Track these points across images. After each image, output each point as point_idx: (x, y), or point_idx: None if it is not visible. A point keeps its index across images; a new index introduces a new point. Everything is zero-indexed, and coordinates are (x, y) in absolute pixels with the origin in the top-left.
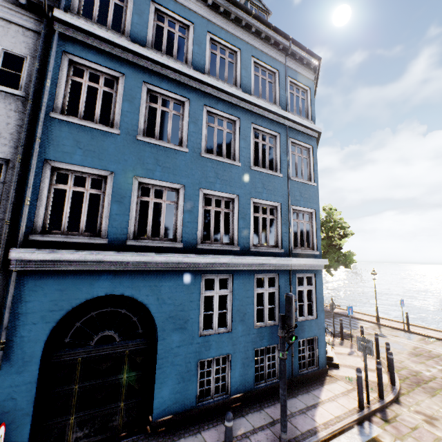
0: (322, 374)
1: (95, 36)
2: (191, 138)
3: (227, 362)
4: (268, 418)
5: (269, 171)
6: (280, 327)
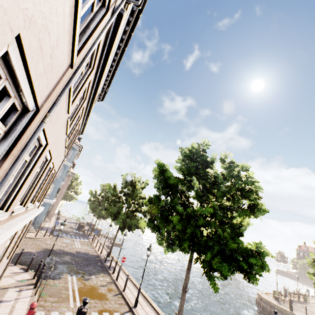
0: None
1: None
2: None
3: None
4: None
5: None
6: None
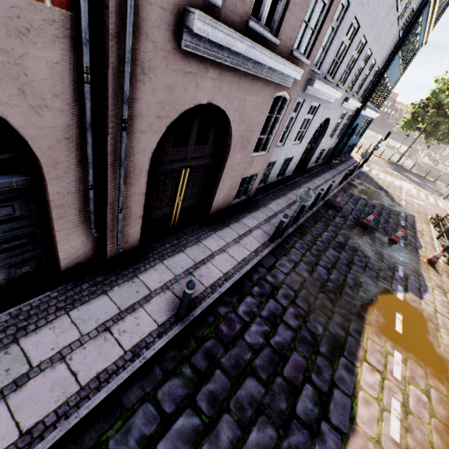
0: (350, 155)
1: (435, 1)
2: (405, 56)
3: (348, 147)
4: (352, 162)
5: (401, 71)
6: (380, 140)
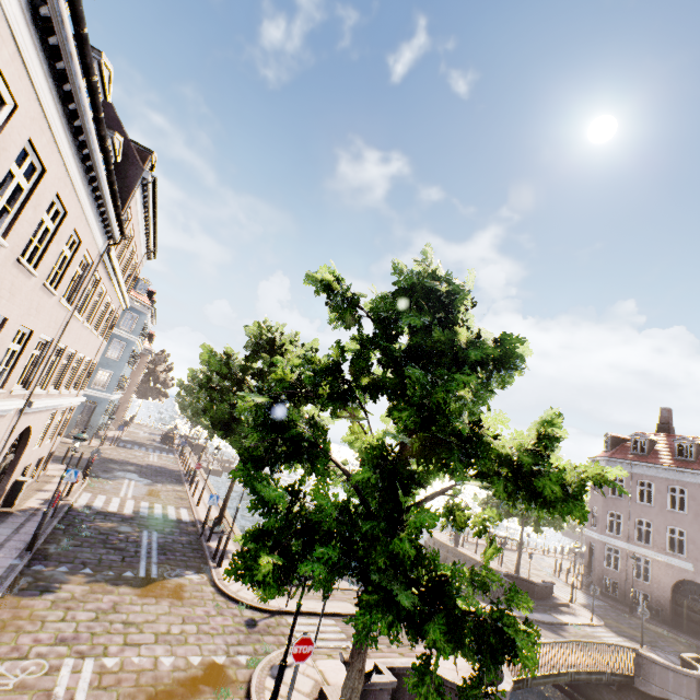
0: None
1: None
2: None
3: None
4: None
5: None
6: None
